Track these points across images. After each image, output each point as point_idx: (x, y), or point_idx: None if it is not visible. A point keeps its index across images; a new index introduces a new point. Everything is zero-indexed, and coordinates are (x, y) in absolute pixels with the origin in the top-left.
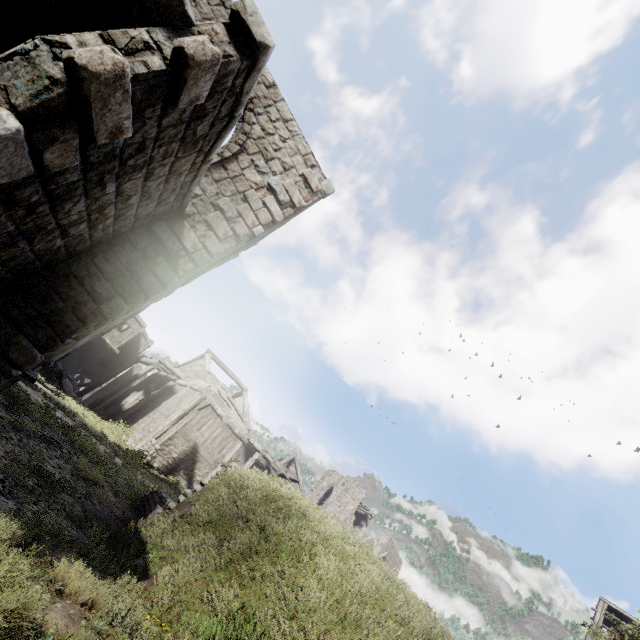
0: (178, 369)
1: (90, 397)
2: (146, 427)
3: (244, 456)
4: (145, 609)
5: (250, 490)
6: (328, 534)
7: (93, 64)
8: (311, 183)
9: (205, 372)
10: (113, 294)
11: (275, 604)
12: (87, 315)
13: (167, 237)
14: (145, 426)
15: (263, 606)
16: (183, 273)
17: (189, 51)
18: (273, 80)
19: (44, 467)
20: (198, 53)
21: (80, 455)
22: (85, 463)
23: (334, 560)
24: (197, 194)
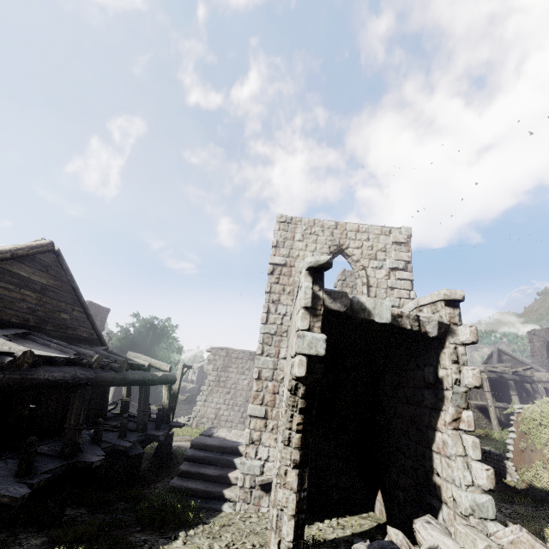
0: None
1: None
2: None
3: None
4: None
5: None
6: None
7: (479, 381)
8: (400, 241)
9: None
10: None
11: None
12: None
13: None
14: None
15: None
16: None
17: (474, 340)
18: (333, 222)
19: None
20: (475, 336)
21: None
22: None
23: None
24: None
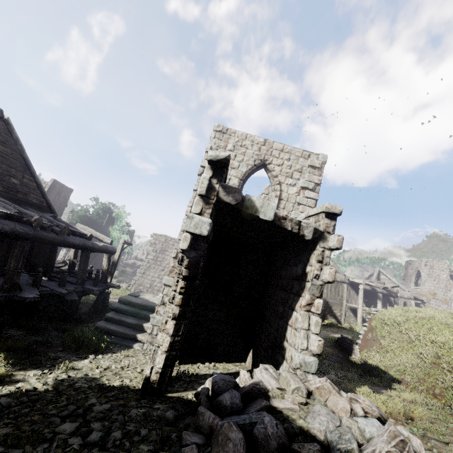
0: None
1: None
2: None
3: (352, 289)
4: (424, 395)
5: (402, 322)
6: None
7: (333, 278)
8: (315, 165)
9: None
10: None
11: None
12: None
13: None
14: None
15: None
16: None
17: (338, 246)
18: (263, 139)
19: None
20: (340, 244)
21: None
22: None
23: None
24: None
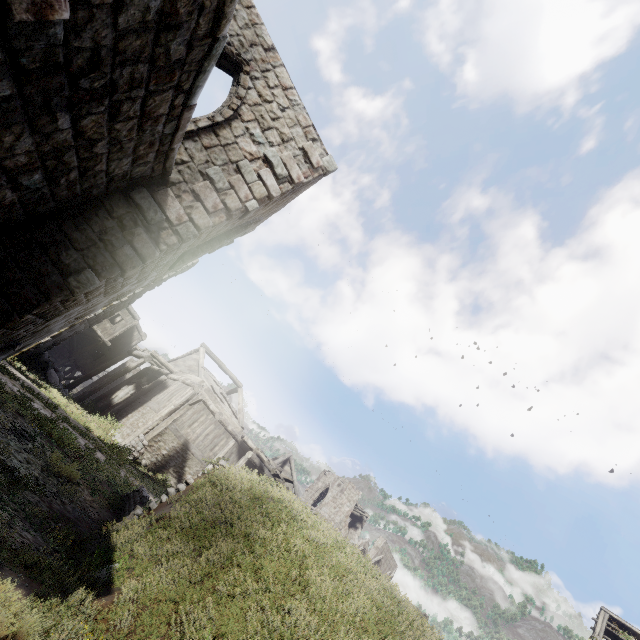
0: (171, 363)
1: (81, 391)
2: (135, 422)
3: (237, 454)
4: None
5: (237, 491)
6: (322, 543)
7: None
8: (311, 158)
9: (198, 366)
10: (83, 266)
11: (256, 631)
12: (51, 288)
13: (148, 205)
14: (134, 421)
15: (242, 633)
16: (166, 247)
17: None
18: (272, 43)
19: (8, 461)
20: None
21: (55, 449)
22: (59, 458)
23: (328, 575)
24: (184, 160)
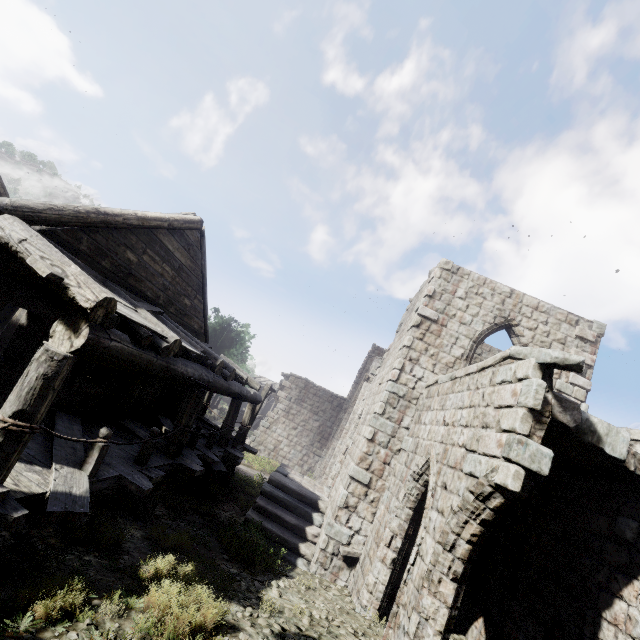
0: None
1: None
2: None
3: None
4: None
5: None
6: None
7: None
8: (587, 337)
9: None
10: None
11: None
12: None
13: None
14: None
15: None
16: None
17: None
18: (509, 288)
19: None
20: None
21: None
22: None
23: None
24: None
